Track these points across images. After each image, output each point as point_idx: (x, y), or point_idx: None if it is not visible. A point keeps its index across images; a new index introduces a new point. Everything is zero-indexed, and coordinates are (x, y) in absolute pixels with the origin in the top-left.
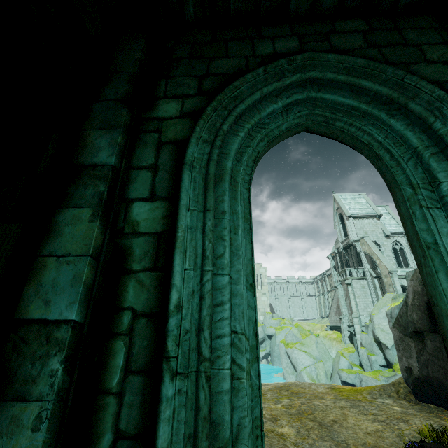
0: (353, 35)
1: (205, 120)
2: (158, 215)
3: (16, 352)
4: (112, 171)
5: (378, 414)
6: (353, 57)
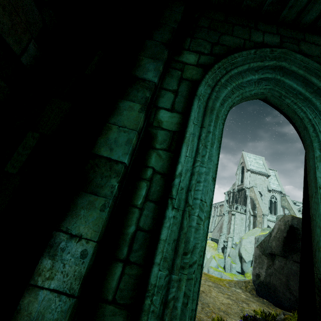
0: (315, 46)
1: (212, 72)
2: (174, 121)
3: (92, 170)
4: (154, 86)
5: (231, 295)
6: (312, 60)
